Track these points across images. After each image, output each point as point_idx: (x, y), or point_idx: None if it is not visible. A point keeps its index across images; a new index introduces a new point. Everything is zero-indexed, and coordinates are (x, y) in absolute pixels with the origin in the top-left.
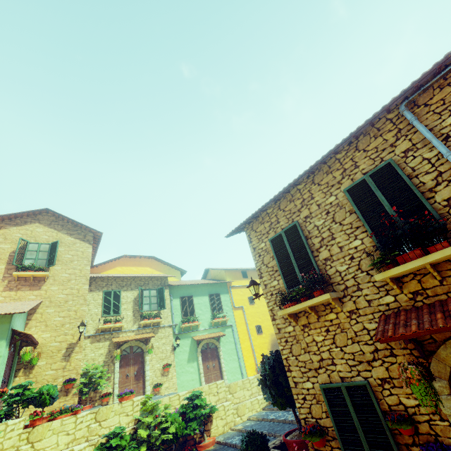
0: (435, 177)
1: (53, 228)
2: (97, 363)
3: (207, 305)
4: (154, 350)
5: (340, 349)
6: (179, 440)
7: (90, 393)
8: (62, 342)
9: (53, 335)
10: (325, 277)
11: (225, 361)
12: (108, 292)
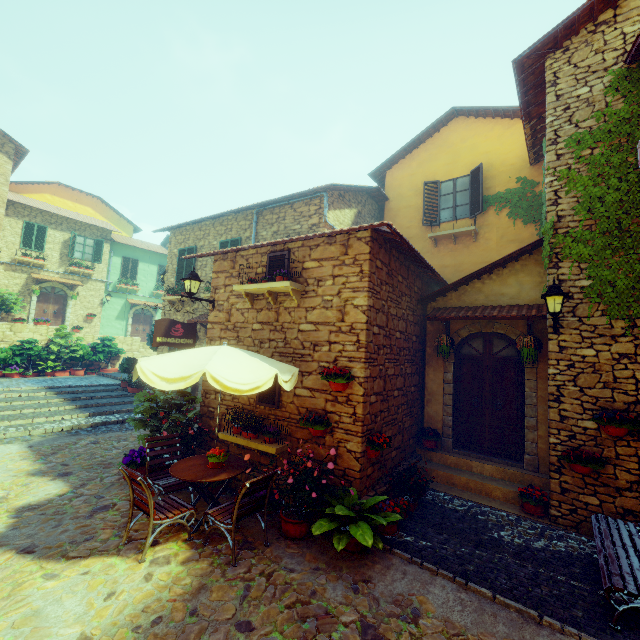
0: None
1: None
2: (11, 290)
3: (154, 275)
4: (80, 298)
5: None
6: (86, 363)
7: (2, 314)
8: None
9: None
10: None
11: None
12: (30, 224)
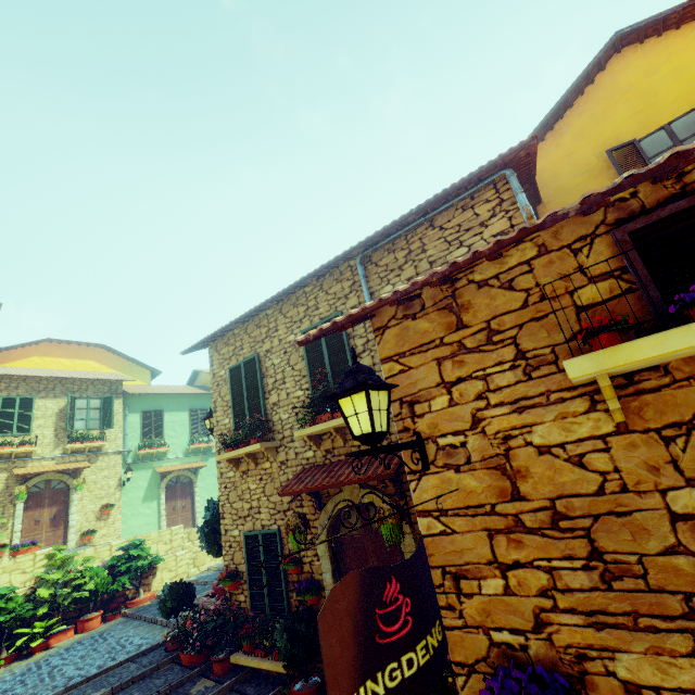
0: (364, 344)
1: None
2: None
3: (185, 424)
4: (88, 486)
5: (267, 498)
6: (102, 598)
7: None
8: None
9: None
10: (270, 424)
11: (202, 499)
12: (9, 399)
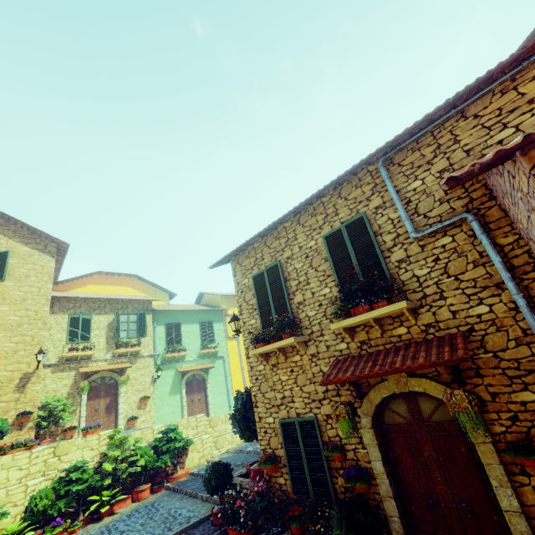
0: (394, 238)
1: (2, 234)
2: (60, 395)
3: (197, 334)
4: (131, 382)
5: (300, 388)
6: (149, 473)
7: (50, 427)
8: (14, 371)
9: (2, 363)
10: (297, 321)
11: (213, 394)
12: (75, 315)
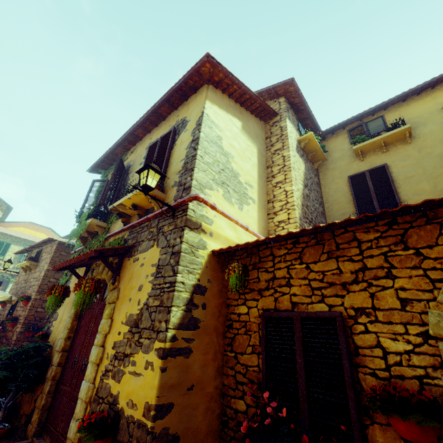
0: None
1: None
2: None
3: None
4: None
5: None
6: None
7: None
8: None
9: None
10: None
11: None
12: (2, 242)
